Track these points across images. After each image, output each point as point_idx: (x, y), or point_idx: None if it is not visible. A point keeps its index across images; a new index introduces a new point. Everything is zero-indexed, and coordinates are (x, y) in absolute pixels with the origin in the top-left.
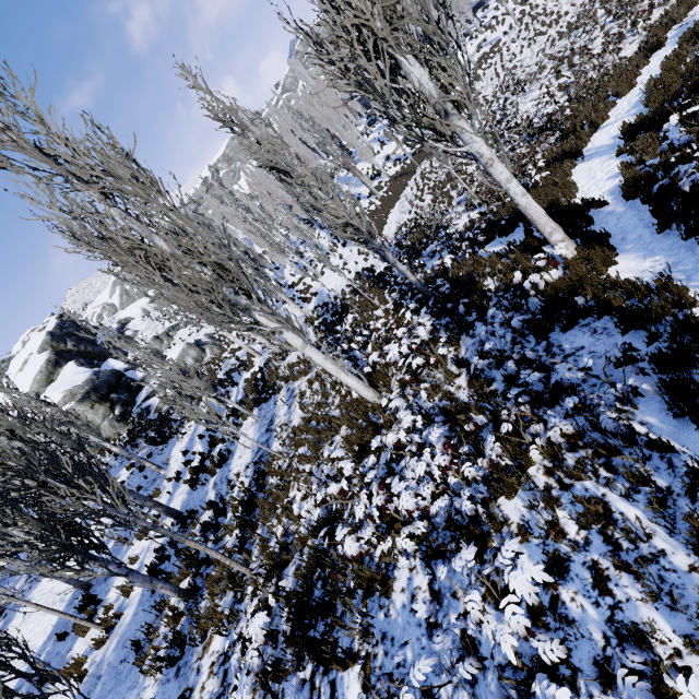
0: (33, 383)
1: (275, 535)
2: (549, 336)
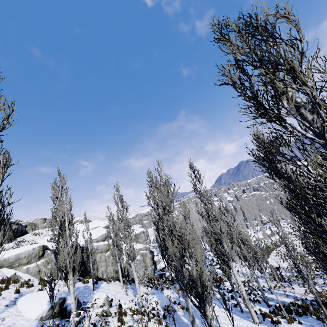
0: (100, 236)
1: None
2: None
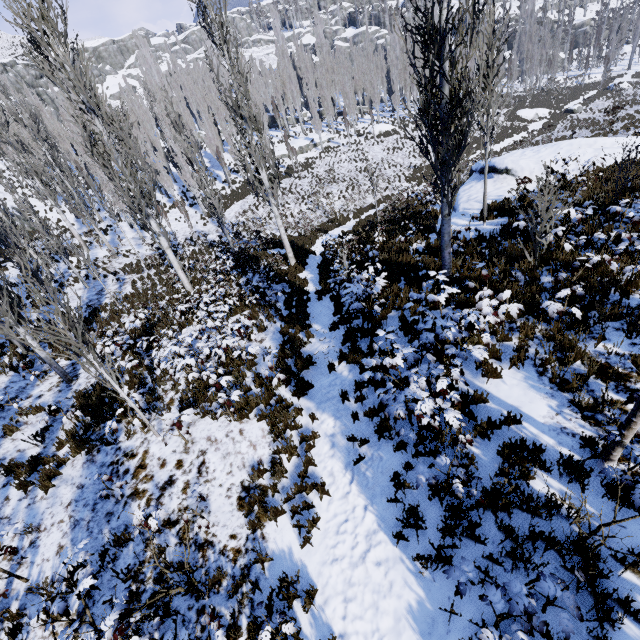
0: None
1: (110, 332)
2: (271, 285)
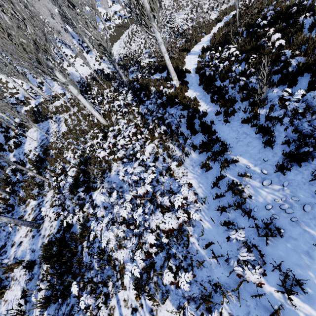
0: None
1: (58, 169)
2: (166, 109)
